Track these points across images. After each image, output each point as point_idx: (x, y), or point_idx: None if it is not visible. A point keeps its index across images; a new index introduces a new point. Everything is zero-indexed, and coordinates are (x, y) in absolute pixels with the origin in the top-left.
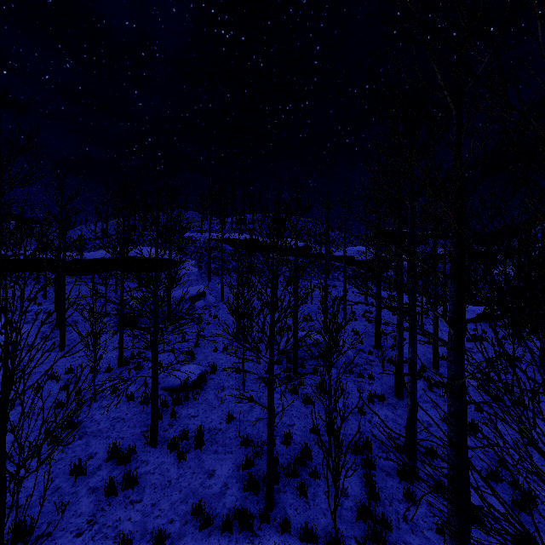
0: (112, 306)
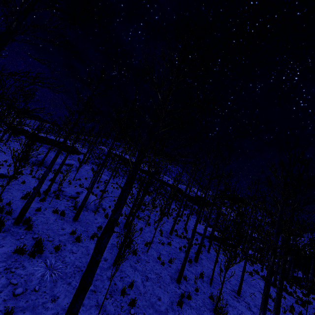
0: None
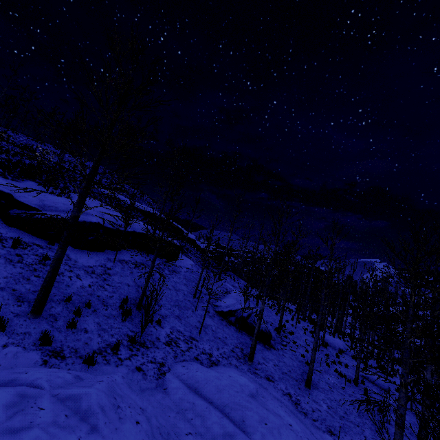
0: (218, 317)
